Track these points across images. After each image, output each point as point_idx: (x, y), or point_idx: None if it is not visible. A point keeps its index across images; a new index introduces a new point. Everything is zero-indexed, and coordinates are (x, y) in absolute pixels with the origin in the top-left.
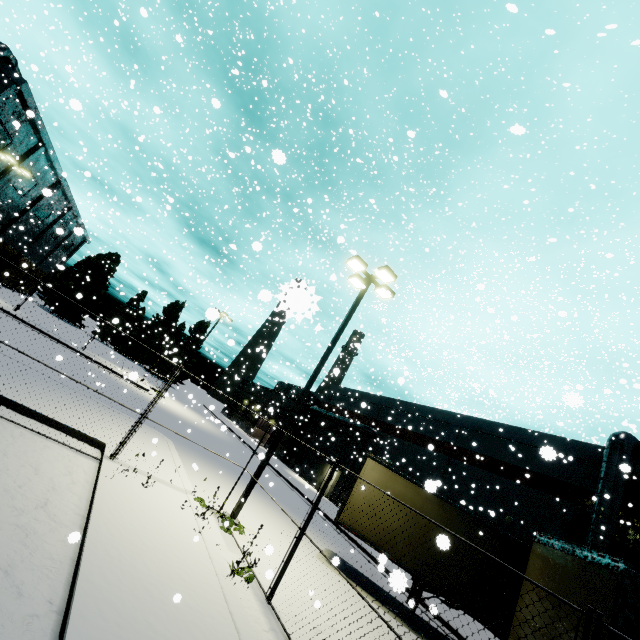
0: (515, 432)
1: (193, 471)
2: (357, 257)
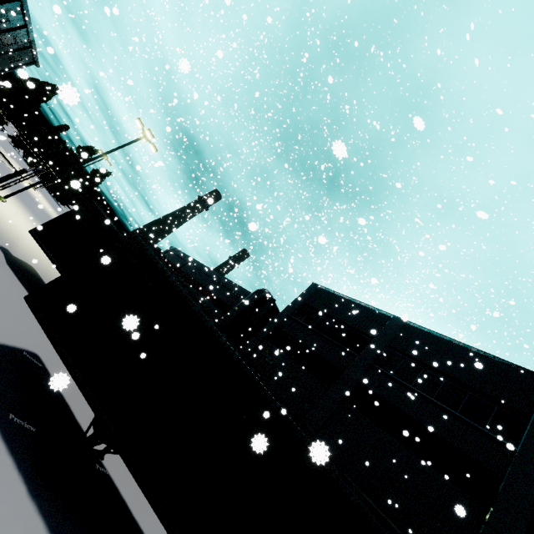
0: (233, 285)
1: (4, 191)
2: (138, 118)
